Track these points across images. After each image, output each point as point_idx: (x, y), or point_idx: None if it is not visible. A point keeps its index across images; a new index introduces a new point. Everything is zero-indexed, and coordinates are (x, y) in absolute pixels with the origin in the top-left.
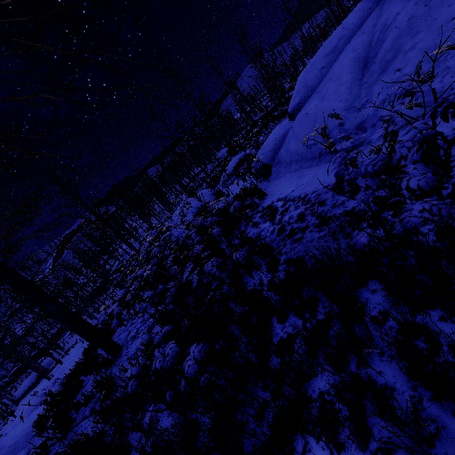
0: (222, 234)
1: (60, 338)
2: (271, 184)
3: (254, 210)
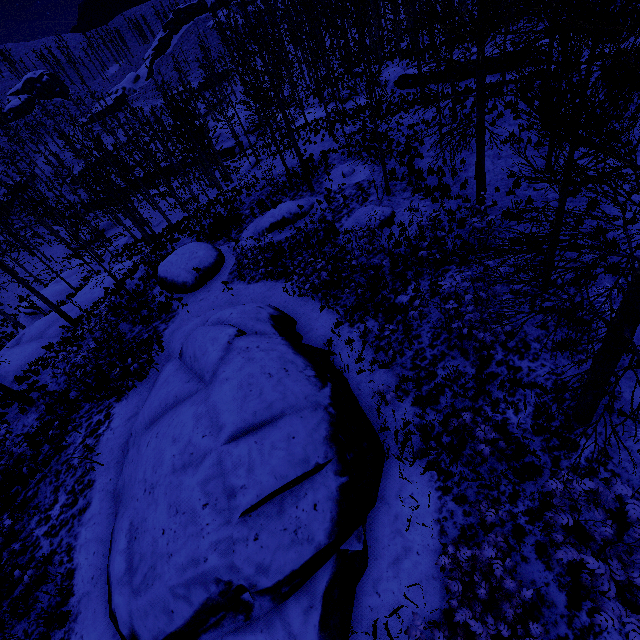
0: (11, 465)
1: (131, 196)
2: (149, 381)
3: (116, 400)
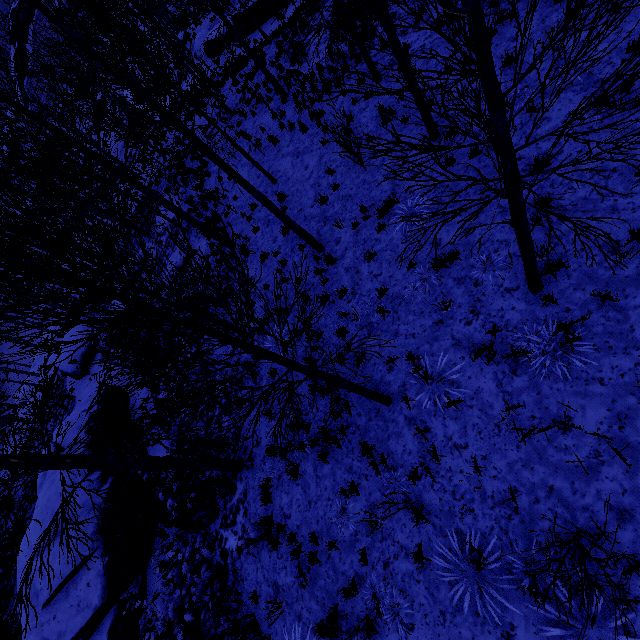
0: None
1: None
2: None
3: None
